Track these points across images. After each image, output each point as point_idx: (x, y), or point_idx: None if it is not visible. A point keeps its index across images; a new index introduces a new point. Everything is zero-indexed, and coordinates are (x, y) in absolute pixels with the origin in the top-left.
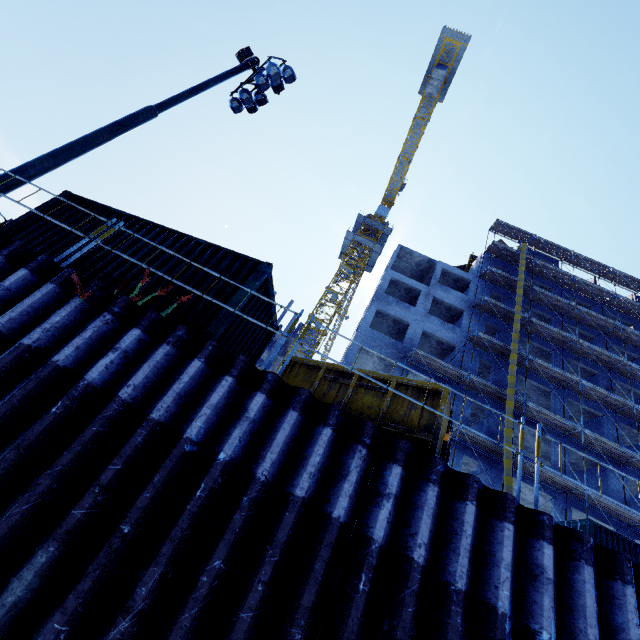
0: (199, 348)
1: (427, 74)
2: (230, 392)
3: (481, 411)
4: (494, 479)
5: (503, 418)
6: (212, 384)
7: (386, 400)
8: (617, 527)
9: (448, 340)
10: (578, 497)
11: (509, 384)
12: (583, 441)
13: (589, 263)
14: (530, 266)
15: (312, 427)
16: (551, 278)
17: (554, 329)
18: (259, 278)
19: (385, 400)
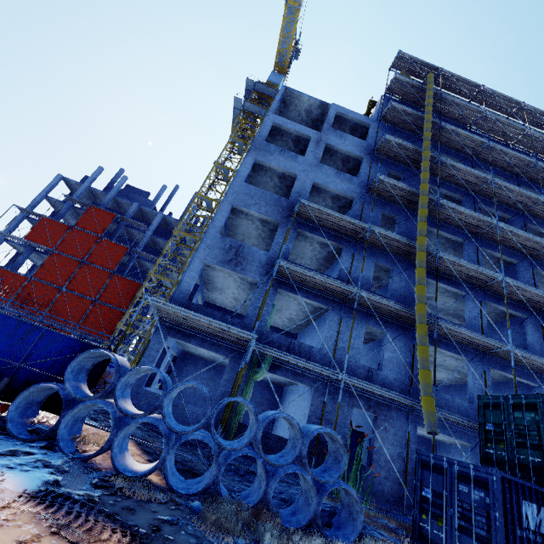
0: None
1: None
2: None
3: (385, 272)
4: (403, 348)
5: (411, 276)
6: None
7: None
8: (539, 382)
9: (344, 192)
10: (498, 356)
11: (419, 232)
12: (505, 291)
13: (499, 100)
14: (436, 105)
15: None
16: (459, 118)
17: (467, 168)
18: None
19: None
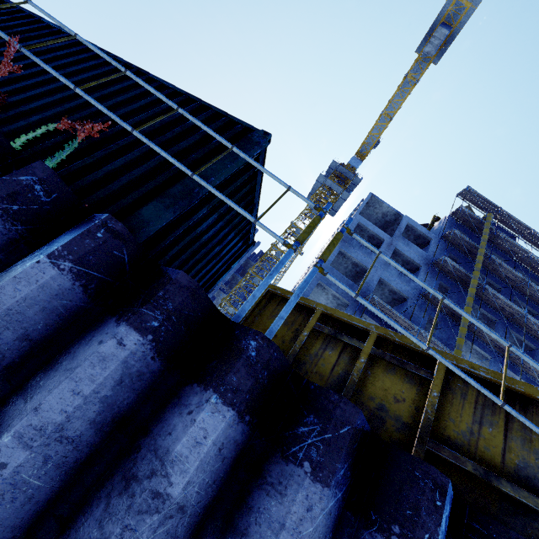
0: (72, 230)
1: (429, 32)
2: (124, 380)
3: None
4: None
5: None
6: (78, 342)
7: (431, 394)
8: None
9: (402, 291)
10: None
11: (457, 346)
12: None
13: None
14: (490, 236)
15: (358, 532)
16: (507, 251)
17: (506, 300)
18: (247, 149)
19: (429, 394)
